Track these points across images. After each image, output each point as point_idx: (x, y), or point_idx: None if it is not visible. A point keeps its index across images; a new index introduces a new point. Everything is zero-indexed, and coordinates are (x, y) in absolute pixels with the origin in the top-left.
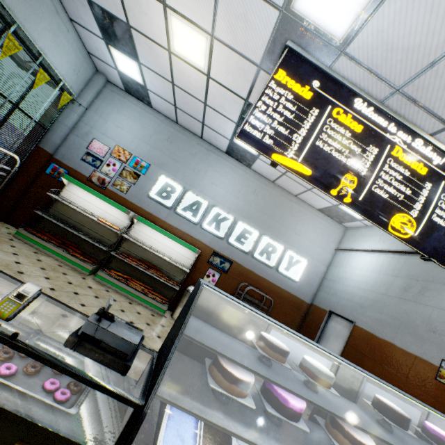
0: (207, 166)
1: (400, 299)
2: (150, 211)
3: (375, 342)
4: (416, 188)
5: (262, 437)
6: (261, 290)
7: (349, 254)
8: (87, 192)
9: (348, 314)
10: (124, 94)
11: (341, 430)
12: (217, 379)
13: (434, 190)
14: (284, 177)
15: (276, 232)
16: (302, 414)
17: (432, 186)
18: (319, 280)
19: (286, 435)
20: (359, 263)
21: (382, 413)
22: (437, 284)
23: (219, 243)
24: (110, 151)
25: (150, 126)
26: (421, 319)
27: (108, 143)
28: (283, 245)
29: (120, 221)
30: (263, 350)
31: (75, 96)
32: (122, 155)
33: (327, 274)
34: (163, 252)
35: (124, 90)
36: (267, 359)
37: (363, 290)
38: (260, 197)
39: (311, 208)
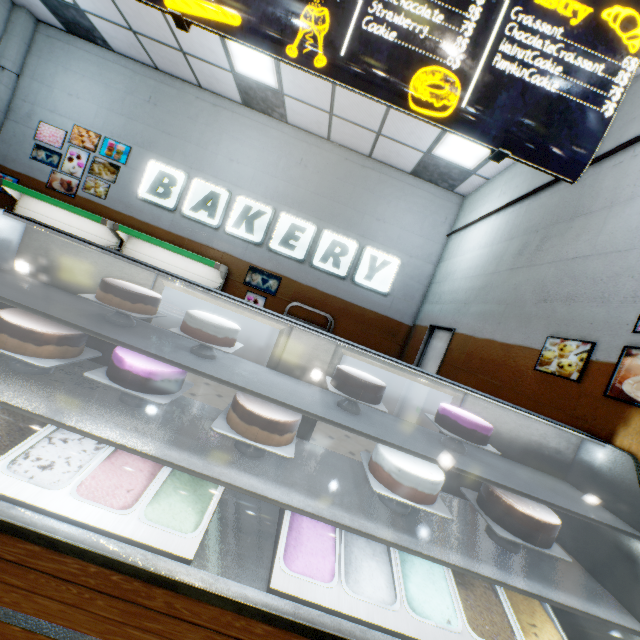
0: (218, 133)
1: (511, 271)
2: (145, 219)
3: (474, 346)
4: (454, 8)
5: (48, 404)
6: (331, 314)
7: (462, 234)
8: (50, 205)
9: (449, 322)
10: (68, 38)
11: (233, 404)
12: None
13: (494, 5)
14: (336, 122)
15: (345, 223)
16: (159, 382)
17: None
18: (424, 288)
19: (134, 414)
20: (471, 242)
21: (334, 384)
22: (562, 223)
23: (257, 253)
24: (69, 138)
25: (118, 83)
26: (532, 289)
27: (63, 125)
28: (358, 241)
29: (105, 241)
30: (95, 296)
31: None
32: (87, 140)
33: (435, 277)
34: None
35: (65, 29)
36: (116, 314)
37: (471, 278)
38: (311, 170)
39: (400, 173)
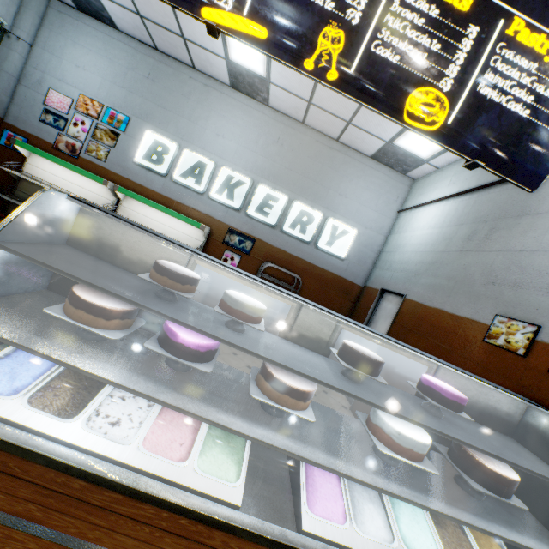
0: (208, 110)
1: (460, 252)
2: (140, 182)
3: (424, 313)
4: (450, 39)
5: (120, 372)
6: (296, 273)
7: (412, 213)
8: (56, 164)
9: (399, 288)
10: (78, 15)
11: (264, 374)
12: (65, 307)
13: (483, 39)
14: (313, 109)
15: (312, 195)
16: (204, 353)
17: (481, 32)
18: (375, 255)
19: (182, 379)
20: (421, 222)
21: (342, 357)
22: (510, 218)
23: (235, 217)
24: (75, 105)
25: (121, 59)
26: (481, 271)
27: (70, 93)
28: (323, 212)
29: (103, 198)
30: (150, 277)
31: (5, 23)
32: (91, 108)
33: (385, 246)
34: (164, 233)
35: (75, 6)
36: (164, 291)
37: (421, 253)
38: (286, 148)
39: (362, 156)
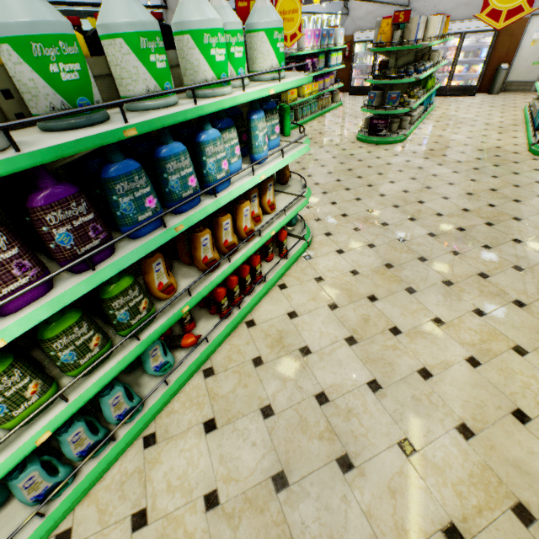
0: None
1: None
2: None
3: None
4: None
5: None
6: None
7: None
8: None
9: None
10: None
11: None
12: None
13: None
14: None
15: None
16: None
17: None
18: None
19: None
20: None
21: None
22: None
23: None
24: None
25: None
26: None
27: None
28: None
29: None
30: None
31: None
32: None
33: None
34: None
35: None
36: None
37: None
38: None
39: None
